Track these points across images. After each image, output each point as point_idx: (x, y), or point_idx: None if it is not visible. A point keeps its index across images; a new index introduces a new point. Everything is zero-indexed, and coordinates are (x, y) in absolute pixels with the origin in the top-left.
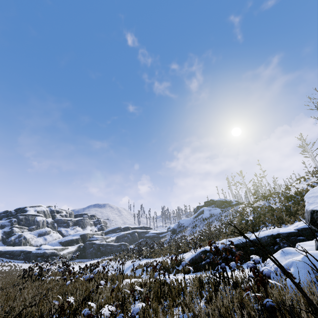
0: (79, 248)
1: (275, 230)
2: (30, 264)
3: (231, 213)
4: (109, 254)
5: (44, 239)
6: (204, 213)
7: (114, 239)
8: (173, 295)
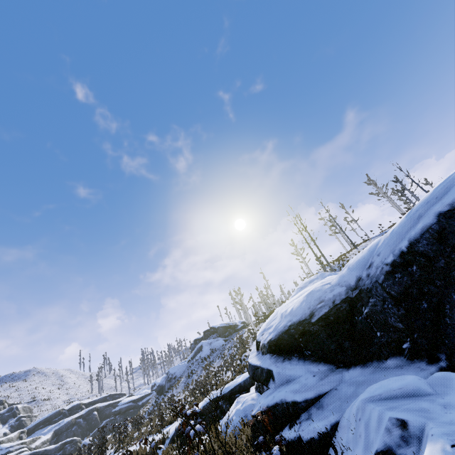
0: None
1: None
2: None
3: (236, 343)
4: None
5: None
6: (203, 350)
7: (49, 438)
8: None
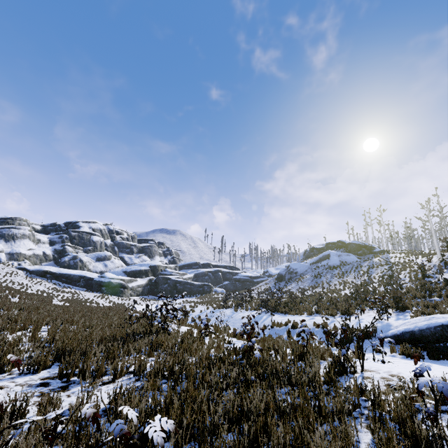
0: (150, 282)
1: None
2: (93, 294)
3: (379, 264)
4: (187, 295)
5: (104, 265)
6: (331, 259)
7: (192, 277)
8: None
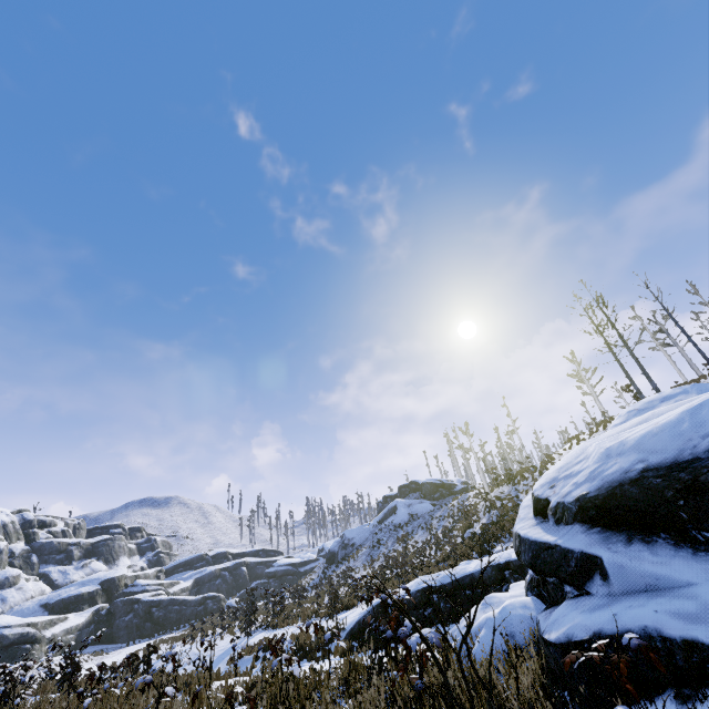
0: (96, 616)
1: (505, 555)
2: None
3: (452, 512)
4: (174, 626)
5: None
6: (397, 514)
7: (189, 586)
8: (302, 697)
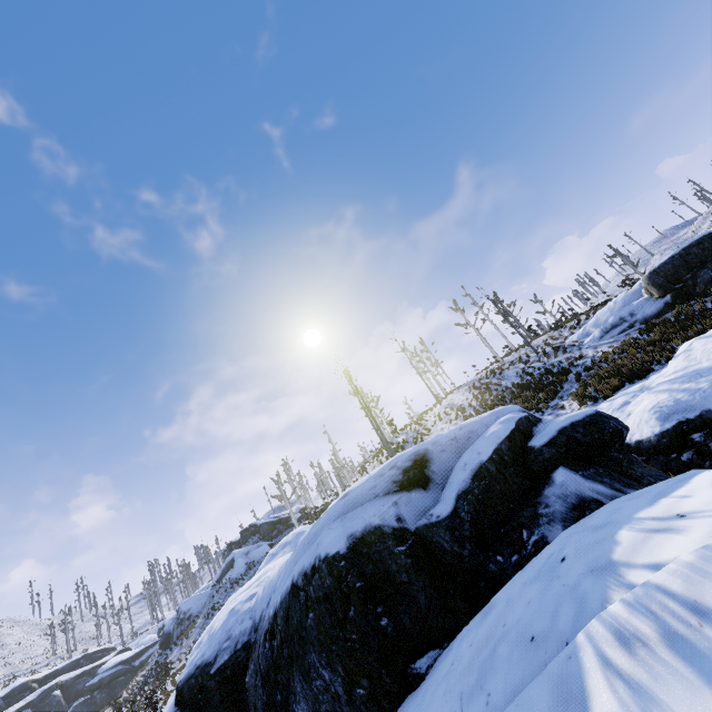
0: None
1: None
2: None
3: None
4: None
5: None
6: (235, 567)
7: None
8: None
